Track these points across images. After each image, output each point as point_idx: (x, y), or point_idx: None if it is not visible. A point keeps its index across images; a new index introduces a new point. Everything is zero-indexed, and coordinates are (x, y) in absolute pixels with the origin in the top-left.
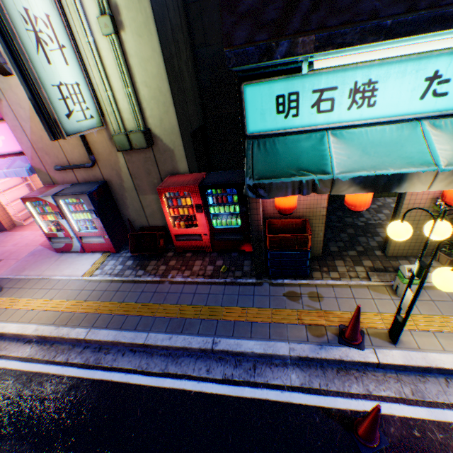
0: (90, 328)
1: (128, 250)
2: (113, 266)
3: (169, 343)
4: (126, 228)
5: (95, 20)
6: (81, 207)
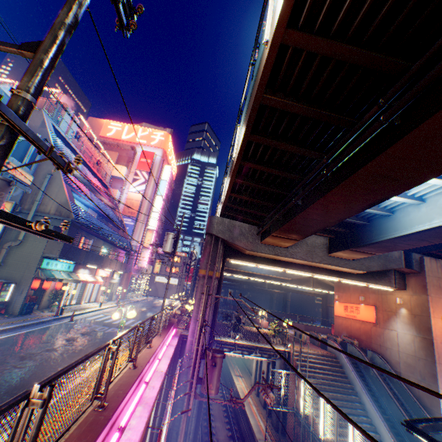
0: (3, 327)
1: None
2: None
3: (31, 322)
4: None
5: None
6: None
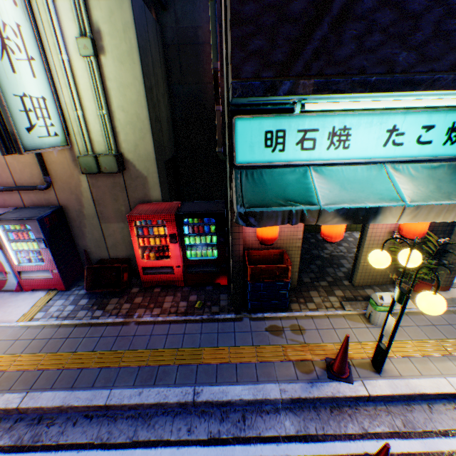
0: (28, 392)
1: (81, 286)
2: (62, 307)
3: (139, 400)
4: (80, 261)
5: (72, 40)
6: (26, 234)
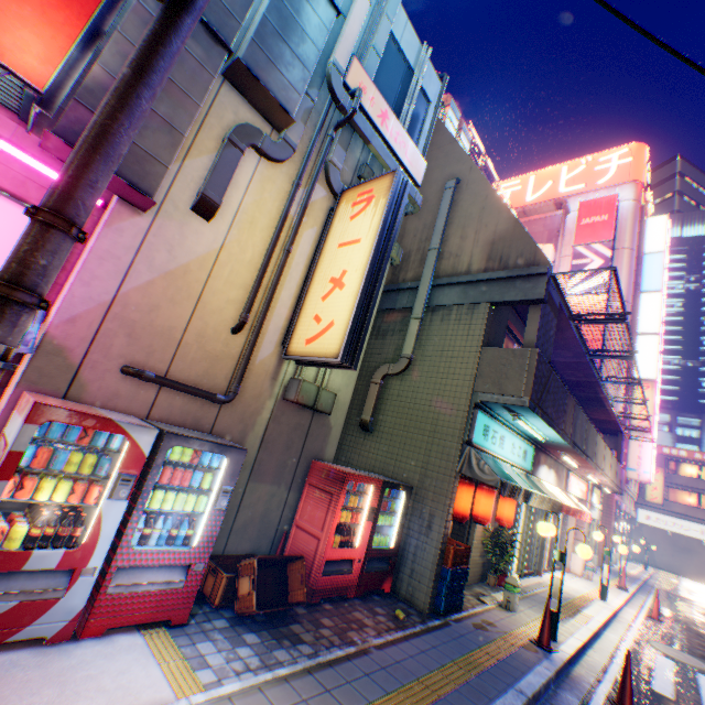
0: None
1: (201, 614)
2: (227, 652)
3: None
4: None
5: None
6: (191, 475)
